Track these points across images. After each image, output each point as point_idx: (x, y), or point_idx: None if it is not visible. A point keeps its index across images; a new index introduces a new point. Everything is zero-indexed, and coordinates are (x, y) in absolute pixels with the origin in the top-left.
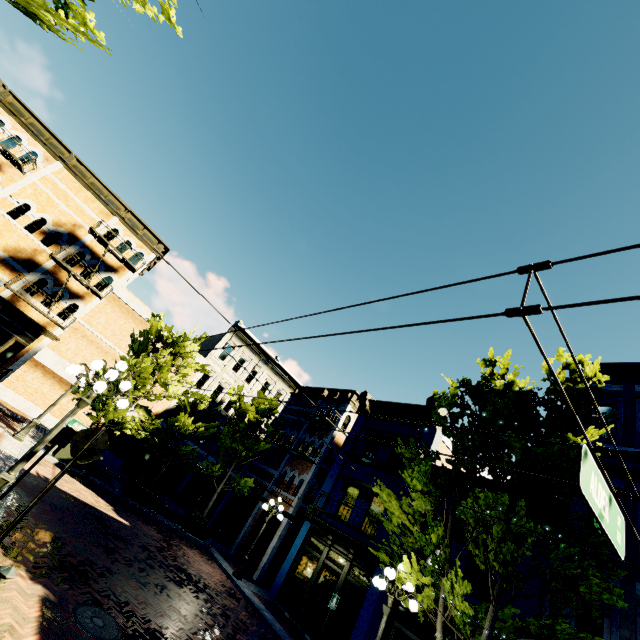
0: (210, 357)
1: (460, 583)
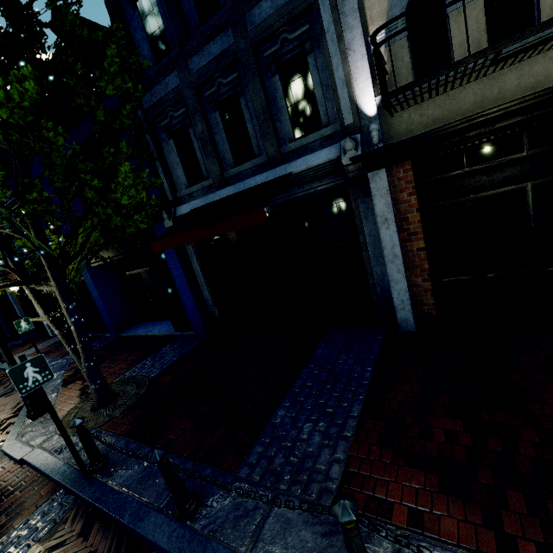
0: None
1: None
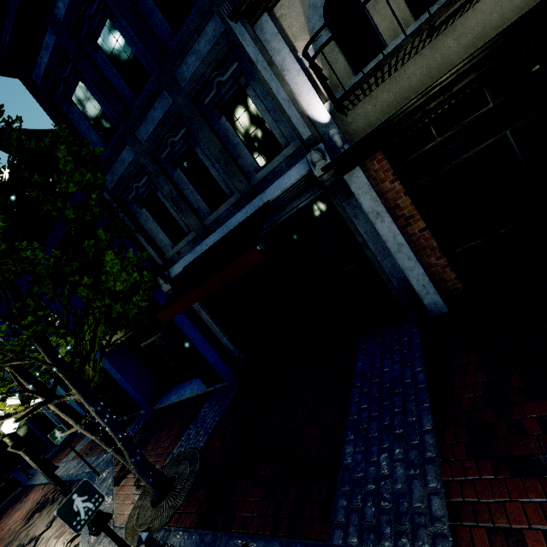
0: None
1: None
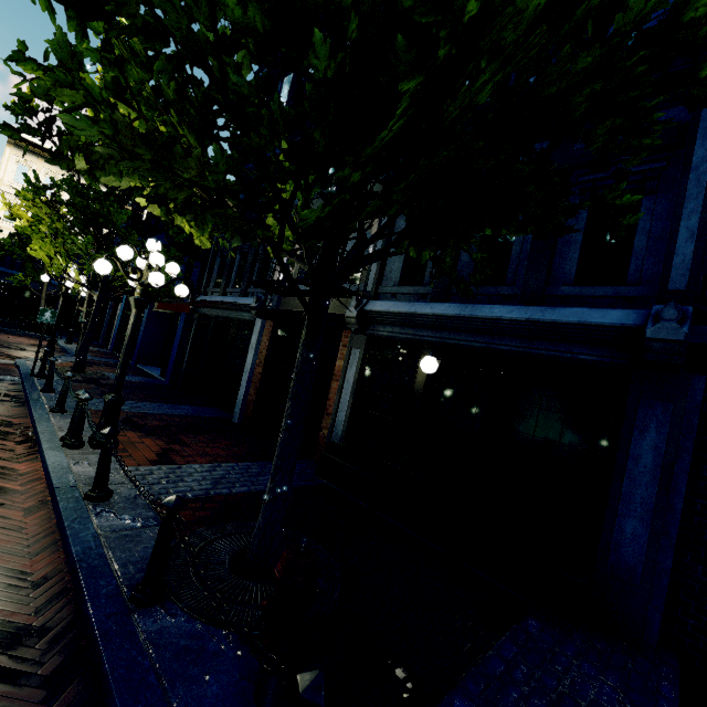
0: (1, 183)
1: (49, 247)
